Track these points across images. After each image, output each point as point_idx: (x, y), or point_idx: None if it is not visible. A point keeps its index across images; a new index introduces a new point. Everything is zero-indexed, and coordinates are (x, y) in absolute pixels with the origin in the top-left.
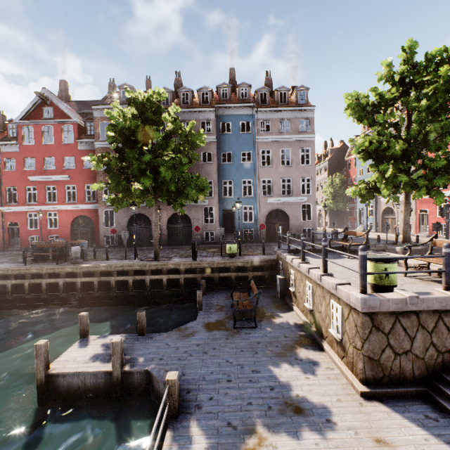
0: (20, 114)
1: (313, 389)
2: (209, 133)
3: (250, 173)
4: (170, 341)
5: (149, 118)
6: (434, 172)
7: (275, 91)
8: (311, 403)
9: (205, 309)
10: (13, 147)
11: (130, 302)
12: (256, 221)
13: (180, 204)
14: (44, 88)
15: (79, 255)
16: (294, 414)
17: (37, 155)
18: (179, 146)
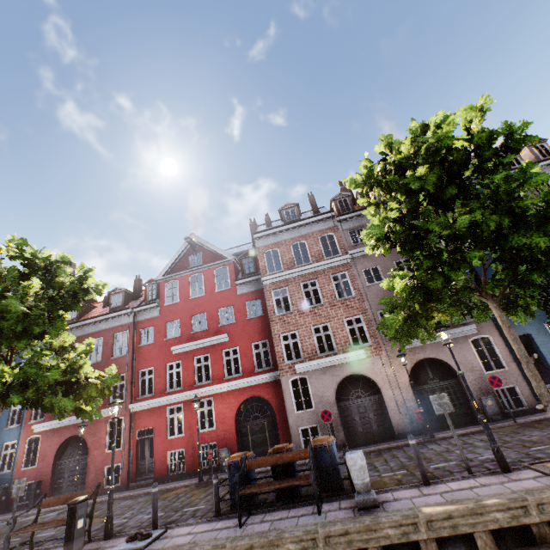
0: (164, 269)
1: None
2: None
3: None
4: None
5: None
6: None
7: None
8: None
9: None
10: (152, 311)
11: None
12: None
13: None
14: (192, 234)
15: (367, 477)
16: None
17: (183, 314)
18: None
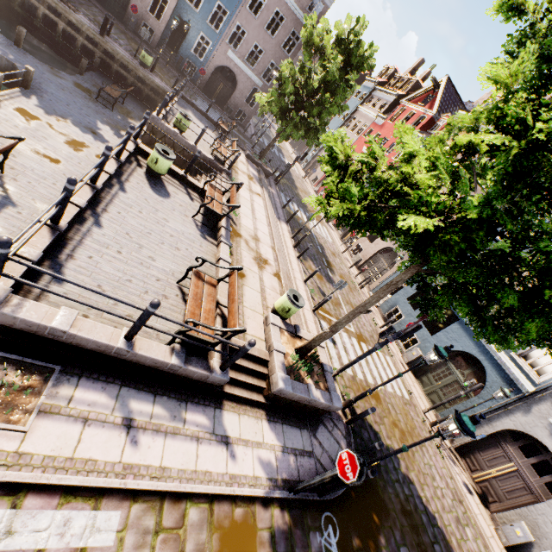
0: None
1: (111, 138)
2: None
3: (232, 3)
4: (40, 67)
5: None
6: (296, 125)
7: None
8: (103, 137)
9: (85, 78)
10: None
11: (12, 17)
12: (205, 63)
13: None
14: None
15: None
16: (91, 132)
17: None
18: None
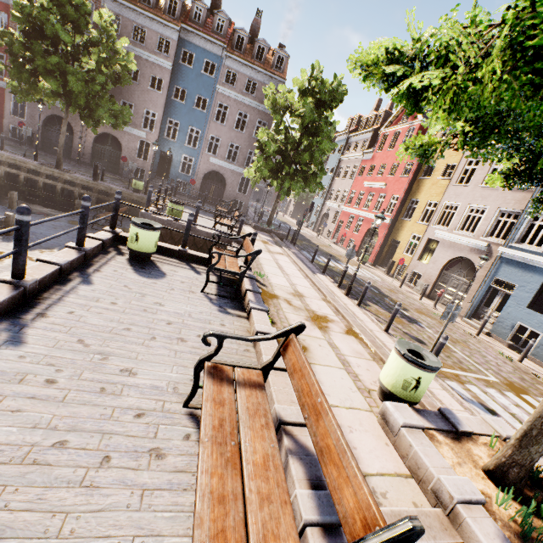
0: None
1: None
2: (165, 55)
3: (201, 123)
4: (33, 218)
5: (69, 13)
6: (292, 177)
7: (255, 41)
8: None
9: None
10: None
11: (19, 197)
12: (193, 176)
13: (93, 123)
14: None
15: None
16: None
17: None
18: (103, 60)
